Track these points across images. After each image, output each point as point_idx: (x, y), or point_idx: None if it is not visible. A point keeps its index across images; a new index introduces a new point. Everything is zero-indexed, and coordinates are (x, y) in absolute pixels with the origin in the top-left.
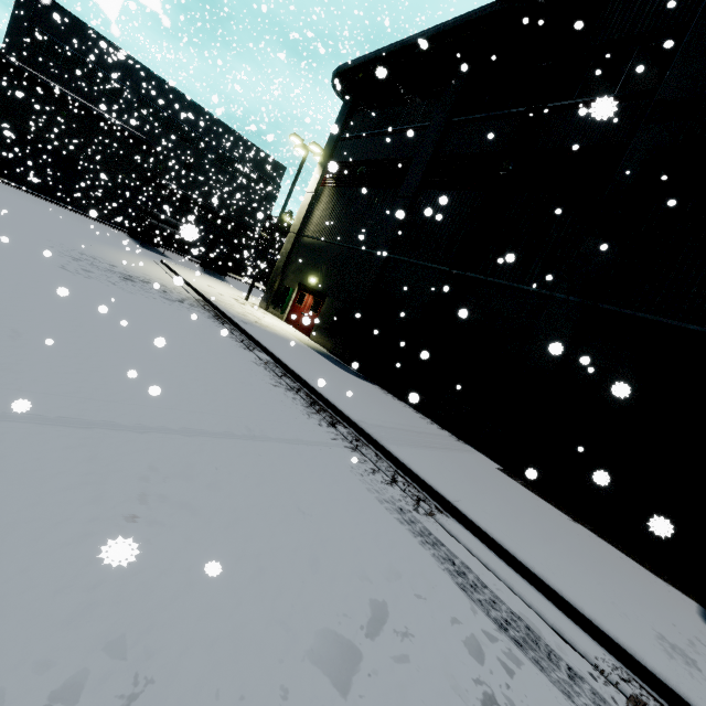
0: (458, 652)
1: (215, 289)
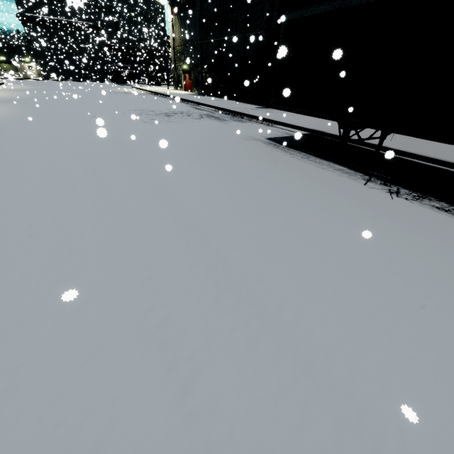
0: (186, 109)
1: (155, 89)
